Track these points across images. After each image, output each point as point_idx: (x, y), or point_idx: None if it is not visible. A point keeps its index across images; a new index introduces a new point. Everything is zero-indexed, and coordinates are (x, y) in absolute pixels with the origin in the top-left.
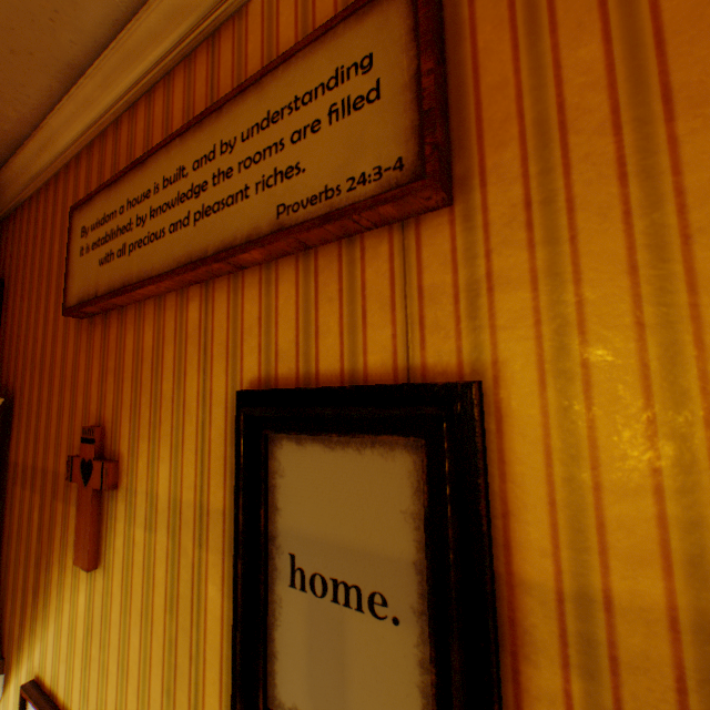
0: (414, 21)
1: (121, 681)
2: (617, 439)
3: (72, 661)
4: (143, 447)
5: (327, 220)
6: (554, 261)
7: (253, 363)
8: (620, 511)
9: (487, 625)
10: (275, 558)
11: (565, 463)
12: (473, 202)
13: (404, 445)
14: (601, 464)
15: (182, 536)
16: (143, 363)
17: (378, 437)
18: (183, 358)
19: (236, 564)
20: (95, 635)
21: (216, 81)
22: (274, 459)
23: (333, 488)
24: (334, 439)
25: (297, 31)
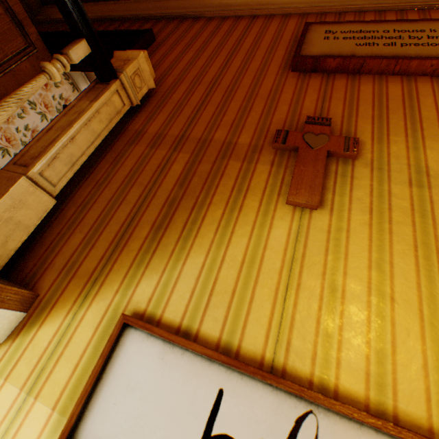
0: None
1: (376, 308)
2: None
3: (247, 292)
4: (396, 139)
5: None
6: None
7: None
8: None
9: None
10: None
11: None
12: None
13: None
14: None
15: None
16: (388, 100)
17: None
18: None
19: None
20: (310, 265)
21: None
22: None
23: None
24: None
25: None
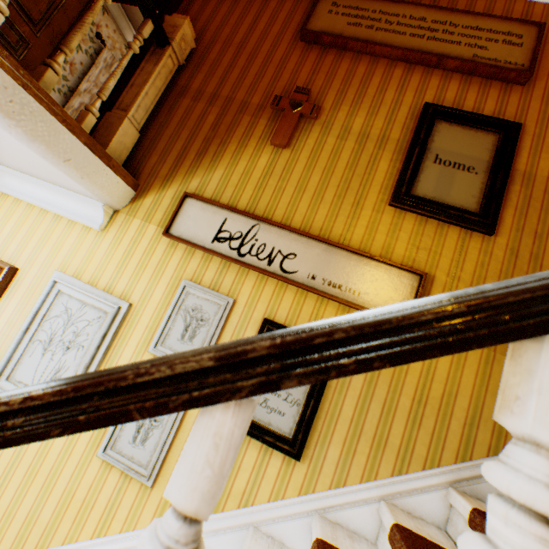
0: (537, 37)
1: (296, 194)
2: (547, 146)
3: (243, 187)
4: (344, 109)
5: (493, 67)
6: (545, 109)
7: (430, 99)
8: (543, 159)
9: (508, 173)
10: (427, 155)
11: (534, 148)
12: (529, 89)
13: (492, 134)
14: (542, 150)
15: (366, 145)
16: (353, 78)
17: (486, 129)
18: (386, 85)
19: (408, 153)
20: (274, 176)
21: (437, 1)
22: (436, 128)
23: (461, 140)
24: (465, 128)
25: (483, 12)
